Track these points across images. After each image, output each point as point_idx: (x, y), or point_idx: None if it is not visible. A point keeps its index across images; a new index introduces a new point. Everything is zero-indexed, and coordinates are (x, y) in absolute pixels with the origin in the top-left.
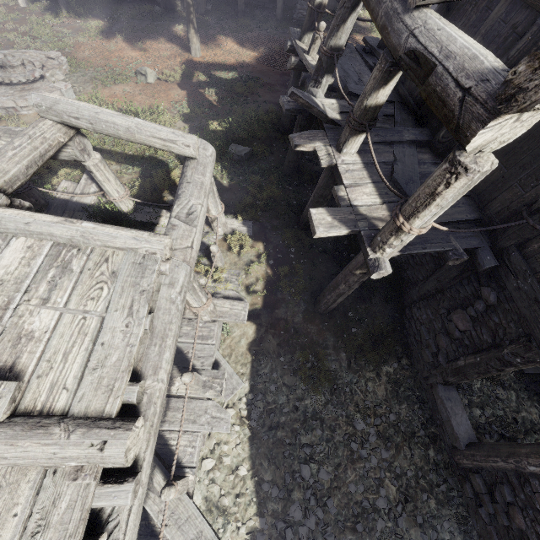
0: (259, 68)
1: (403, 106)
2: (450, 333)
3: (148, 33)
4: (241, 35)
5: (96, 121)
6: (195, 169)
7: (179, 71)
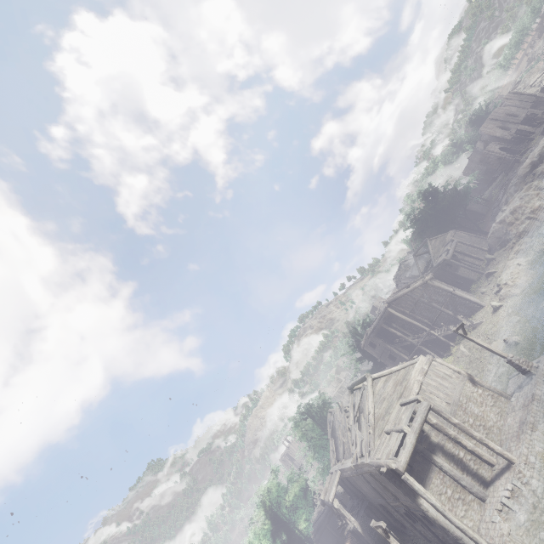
0: (352, 542)
1: (355, 500)
2: (390, 518)
3: None
4: (343, 543)
5: None
6: None
7: None
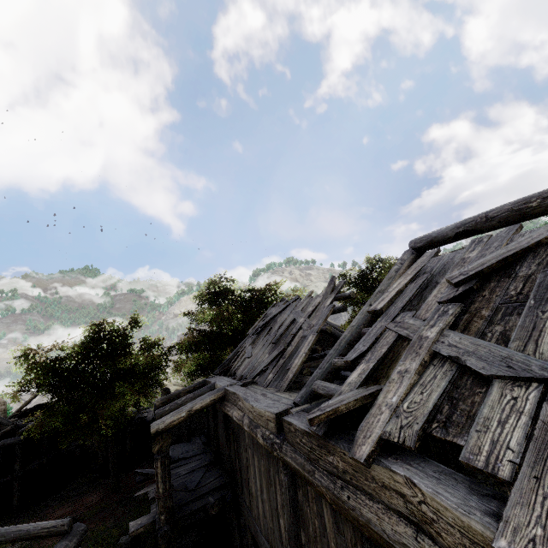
0: None
1: (210, 451)
2: None
3: (82, 494)
4: None
5: (9, 533)
6: (65, 538)
7: (97, 507)
